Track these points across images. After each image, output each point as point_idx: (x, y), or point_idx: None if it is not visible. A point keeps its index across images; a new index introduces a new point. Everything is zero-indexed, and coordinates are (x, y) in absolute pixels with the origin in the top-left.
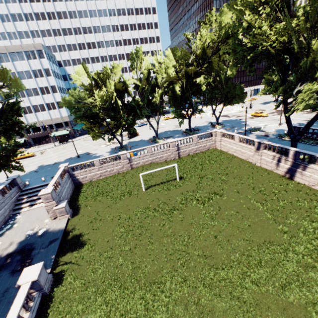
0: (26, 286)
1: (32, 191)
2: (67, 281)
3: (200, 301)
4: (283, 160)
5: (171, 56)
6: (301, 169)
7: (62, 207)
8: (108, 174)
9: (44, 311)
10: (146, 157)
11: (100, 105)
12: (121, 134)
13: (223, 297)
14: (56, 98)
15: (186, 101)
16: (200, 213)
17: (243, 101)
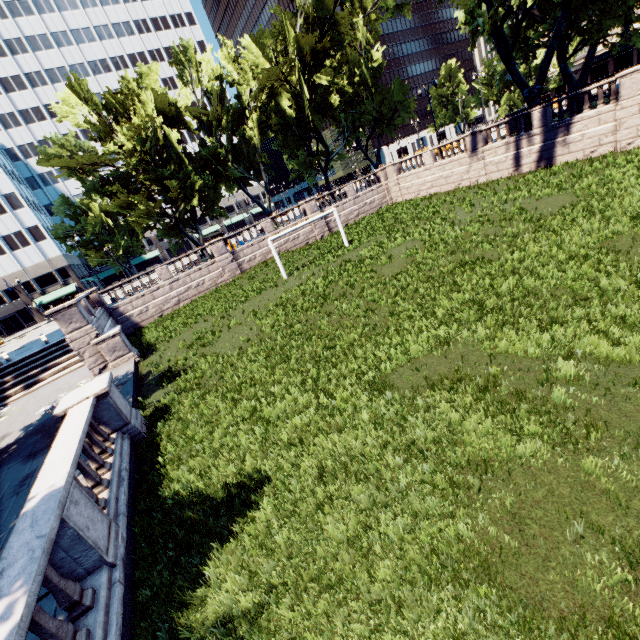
0: (82, 405)
1: (23, 363)
2: (184, 409)
3: (500, 293)
4: (526, 139)
5: (256, 50)
6: (563, 135)
7: (114, 334)
8: (195, 295)
9: (151, 458)
10: (266, 243)
11: (136, 153)
12: (197, 228)
13: (541, 273)
14: (25, 220)
15: (310, 131)
16: (420, 242)
17: (412, 113)
